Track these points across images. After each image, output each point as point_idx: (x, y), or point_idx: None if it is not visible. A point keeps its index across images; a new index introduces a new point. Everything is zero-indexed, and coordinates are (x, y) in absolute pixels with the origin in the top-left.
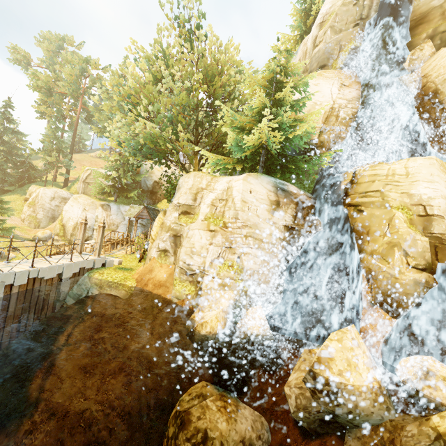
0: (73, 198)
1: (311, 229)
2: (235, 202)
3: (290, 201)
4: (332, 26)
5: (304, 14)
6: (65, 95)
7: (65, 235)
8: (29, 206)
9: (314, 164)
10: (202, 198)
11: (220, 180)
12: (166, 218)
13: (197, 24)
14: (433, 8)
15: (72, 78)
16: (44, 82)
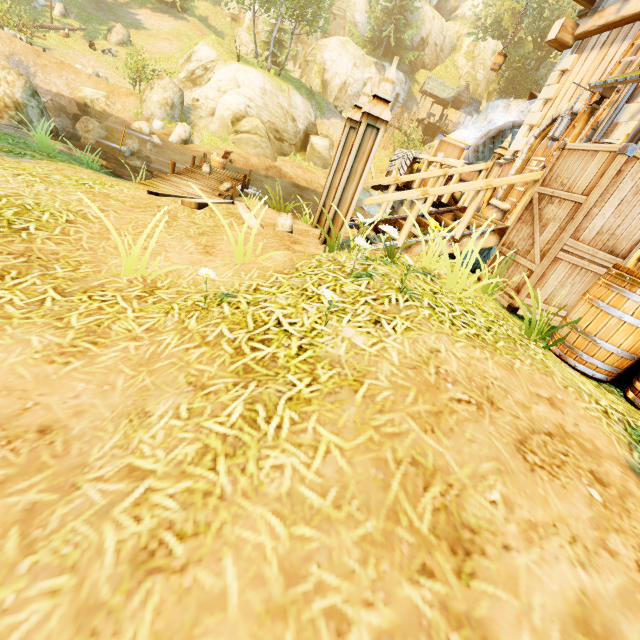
0: (340, 42)
1: None
2: None
3: None
4: None
5: None
6: None
7: (325, 97)
8: (251, 34)
9: None
10: None
11: None
12: None
13: None
14: None
15: None
16: None
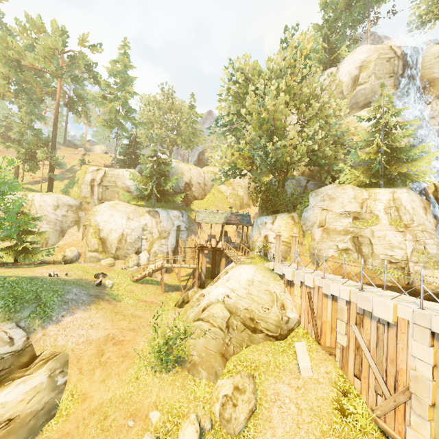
0: (110, 206)
1: (436, 223)
2: (409, 209)
3: (429, 206)
4: (374, 73)
5: (324, 48)
6: (27, 70)
7: (107, 250)
8: None
9: (423, 180)
10: (367, 207)
11: (379, 192)
12: (331, 223)
13: (307, 54)
14: (436, 78)
15: (49, 51)
16: (16, 52)
